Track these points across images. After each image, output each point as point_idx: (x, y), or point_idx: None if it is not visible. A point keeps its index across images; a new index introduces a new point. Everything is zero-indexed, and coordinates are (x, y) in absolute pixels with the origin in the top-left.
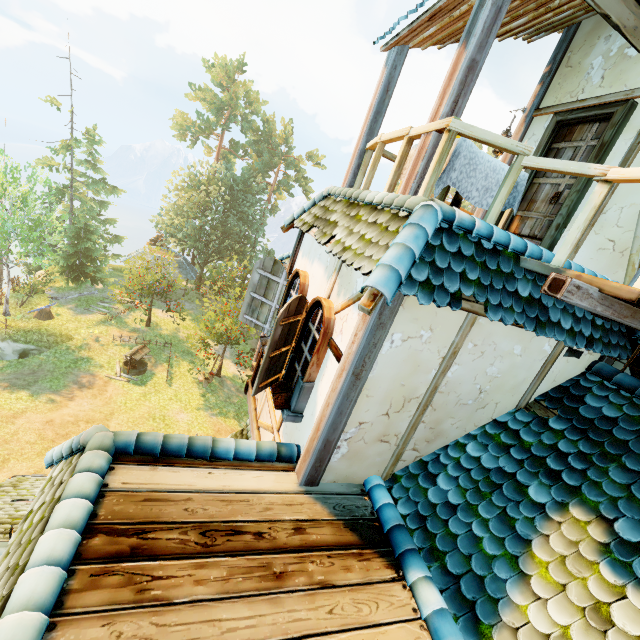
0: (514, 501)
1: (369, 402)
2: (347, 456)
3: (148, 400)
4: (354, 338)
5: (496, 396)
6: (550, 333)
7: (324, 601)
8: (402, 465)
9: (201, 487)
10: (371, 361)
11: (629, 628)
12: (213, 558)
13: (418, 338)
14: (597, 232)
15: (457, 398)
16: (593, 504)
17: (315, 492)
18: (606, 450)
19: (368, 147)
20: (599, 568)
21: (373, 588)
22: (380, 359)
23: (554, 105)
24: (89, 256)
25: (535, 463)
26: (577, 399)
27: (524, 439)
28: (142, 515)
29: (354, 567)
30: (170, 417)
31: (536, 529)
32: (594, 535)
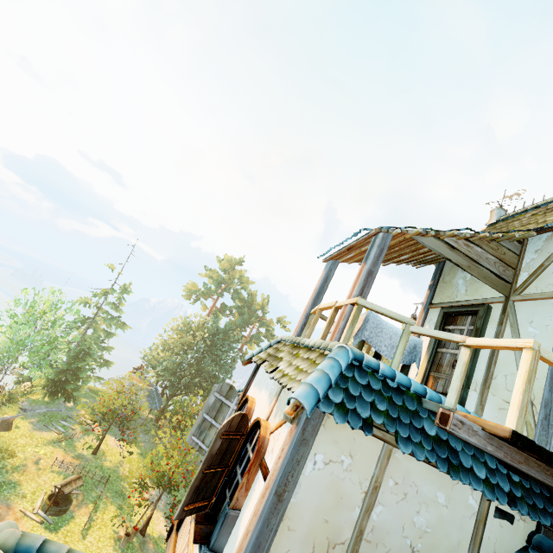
0: None
1: (290, 538)
2: None
3: None
4: (281, 453)
5: None
6: (465, 479)
7: None
8: None
9: None
10: (294, 480)
11: None
12: None
13: (339, 463)
14: (494, 393)
15: None
16: None
17: None
18: None
19: (312, 312)
20: None
21: None
22: (303, 481)
23: (440, 302)
24: (76, 374)
25: None
26: None
27: None
28: None
29: None
30: None
31: None
32: None
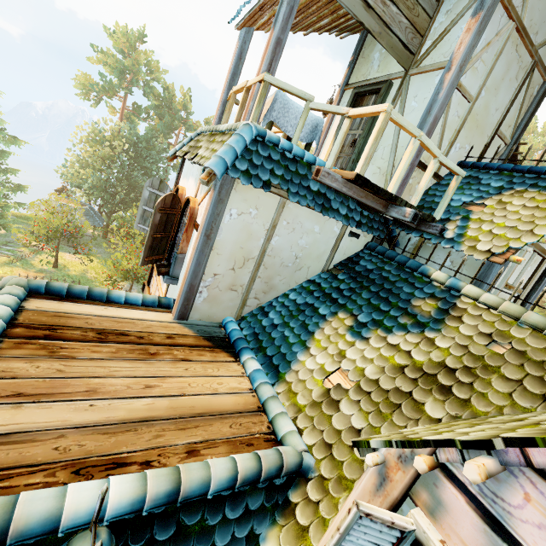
0: (310, 316)
1: (219, 259)
2: (208, 300)
3: None
4: (205, 211)
5: (307, 262)
6: (332, 215)
7: (183, 365)
8: (248, 310)
9: (98, 314)
10: (217, 226)
11: (352, 357)
12: (106, 344)
13: (249, 214)
14: (373, 163)
15: (281, 261)
16: (350, 310)
17: (185, 323)
18: (363, 285)
19: (228, 98)
20: (346, 336)
21: (217, 363)
22: (224, 227)
23: (355, 82)
24: None
25: (326, 297)
26: (356, 263)
27: (323, 286)
28: (52, 322)
29: (206, 355)
30: None
31: (319, 326)
32: (347, 323)
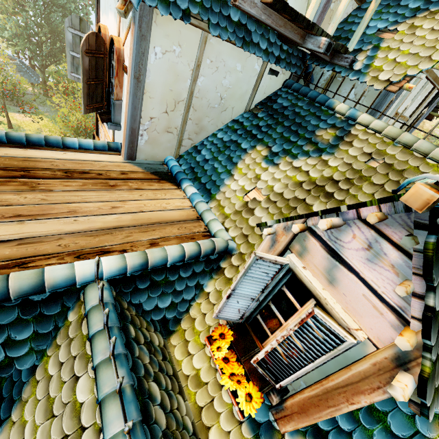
0: (234, 151)
1: (152, 102)
2: (149, 142)
3: None
4: (130, 51)
5: (231, 102)
6: (252, 50)
7: (137, 193)
8: (184, 149)
9: (60, 158)
10: (144, 68)
11: (265, 179)
12: (73, 180)
13: (173, 52)
14: None
15: (208, 103)
16: (266, 143)
17: (134, 163)
18: (279, 121)
19: None
20: (261, 164)
21: (164, 190)
22: (151, 68)
23: None
24: None
25: (247, 134)
26: (274, 101)
27: (245, 125)
28: (24, 165)
29: (155, 185)
30: None
31: (241, 158)
32: (263, 154)
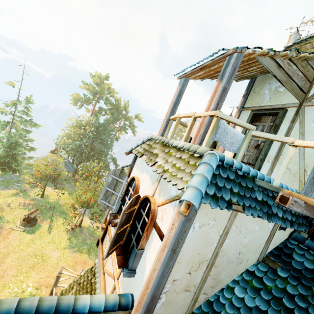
0: None
1: (179, 266)
2: (165, 304)
3: (34, 243)
4: (172, 226)
5: (247, 255)
6: (274, 220)
7: None
8: (197, 305)
9: None
10: (182, 241)
11: None
12: None
13: (207, 225)
14: (280, 164)
15: (228, 258)
16: None
17: None
18: None
19: (171, 118)
20: None
21: None
22: (187, 239)
23: (250, 107)
24: (14, 157)
25: (277, 302)
26: (289, 256)
27: (266, 284)
28: None
29: None
30: (46, 254)
31: None
32: None
